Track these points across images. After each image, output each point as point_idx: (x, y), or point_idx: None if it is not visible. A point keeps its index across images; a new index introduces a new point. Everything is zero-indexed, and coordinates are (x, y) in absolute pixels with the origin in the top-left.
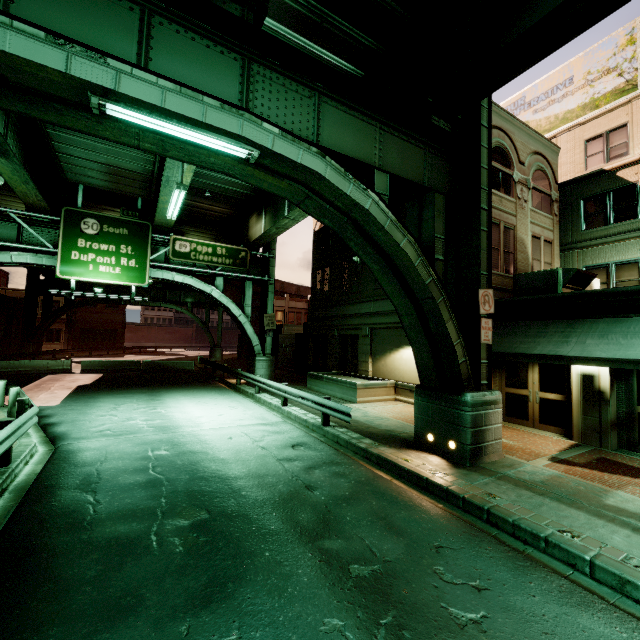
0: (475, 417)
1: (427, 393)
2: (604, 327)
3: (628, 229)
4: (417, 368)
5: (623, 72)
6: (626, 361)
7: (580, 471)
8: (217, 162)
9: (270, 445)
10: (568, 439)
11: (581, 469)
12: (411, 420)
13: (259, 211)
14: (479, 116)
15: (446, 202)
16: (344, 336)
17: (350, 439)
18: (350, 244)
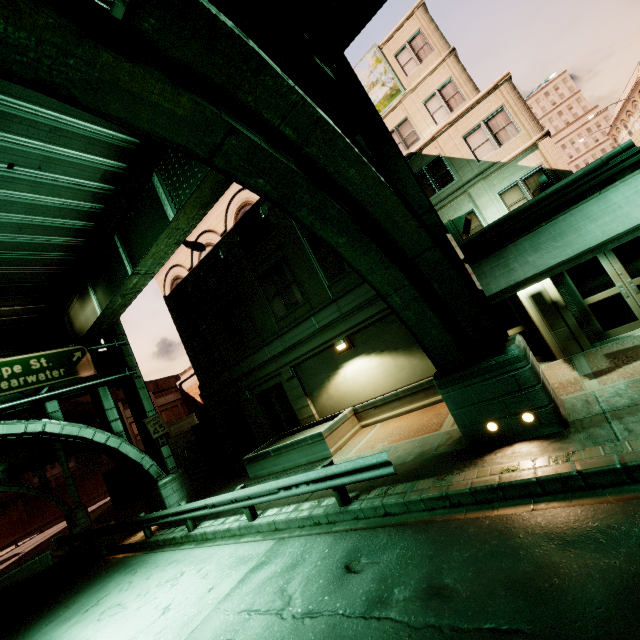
0: (533, 369)
1: (457, 376)
2: (530, 243)
3: (453, 190)
4: (428, 355)
5: (384, 83)
6: (584, 253)
7: (630, 369)
8: (13, 38)
9: (314, 597)
10: (551, 361)
11: (625, 368)
12: (415, 432)
13: (81, 291)
14: (348, 69)
15: (371, 149)
16: (262, 393)
17: (405, 497)
18: (300, 215)
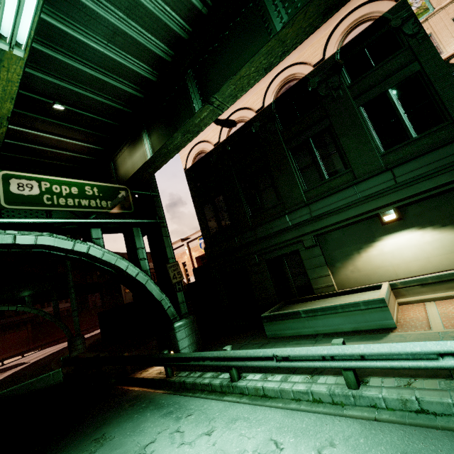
0: None
1: None
2: None
3: None
4: None
5: (411, 3)
6: None
7: None
8: None
9: None
10: None
11: None
12: None
13: (133, 138)
14: None
15: None
16: (272, 259)
17: None
18: None
